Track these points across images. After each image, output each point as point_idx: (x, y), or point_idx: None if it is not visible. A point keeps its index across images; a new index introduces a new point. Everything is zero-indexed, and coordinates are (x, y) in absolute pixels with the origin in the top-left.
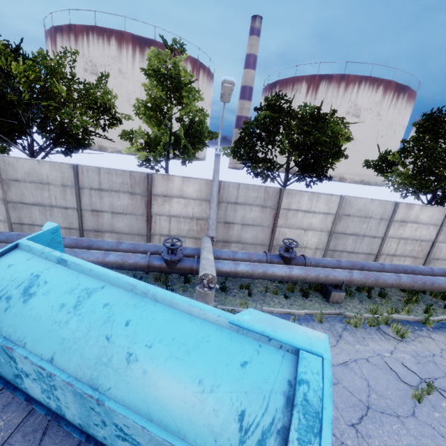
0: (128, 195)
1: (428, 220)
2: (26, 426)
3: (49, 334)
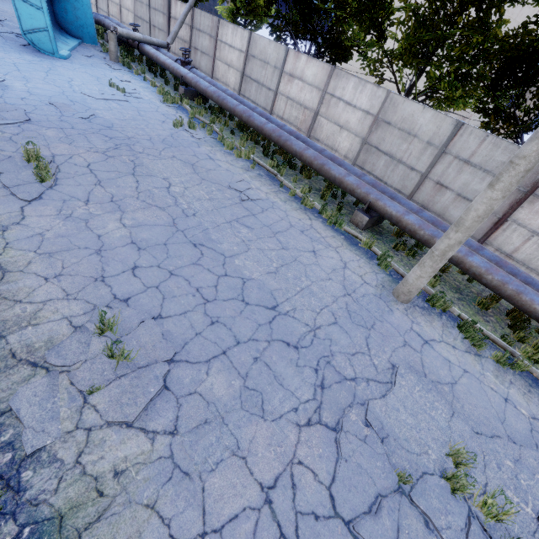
0: (163, 15)
1: (312, 80)
2: None
3: None
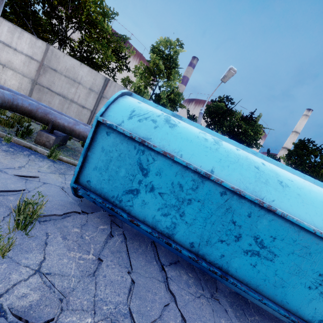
0: None
1: None
2: (109, 246)
3: (205, 153)
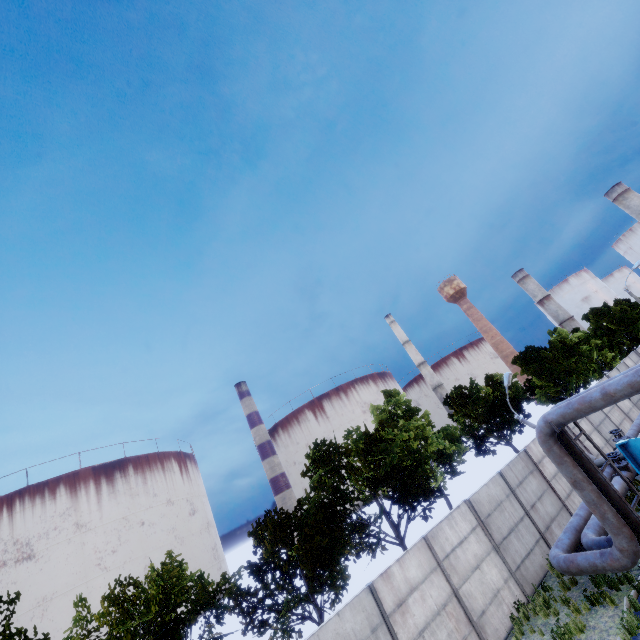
0: (531, 475)
1: None
2: None
3: None
